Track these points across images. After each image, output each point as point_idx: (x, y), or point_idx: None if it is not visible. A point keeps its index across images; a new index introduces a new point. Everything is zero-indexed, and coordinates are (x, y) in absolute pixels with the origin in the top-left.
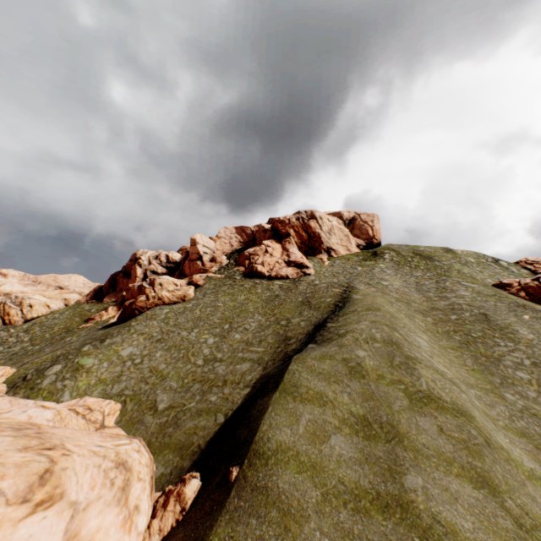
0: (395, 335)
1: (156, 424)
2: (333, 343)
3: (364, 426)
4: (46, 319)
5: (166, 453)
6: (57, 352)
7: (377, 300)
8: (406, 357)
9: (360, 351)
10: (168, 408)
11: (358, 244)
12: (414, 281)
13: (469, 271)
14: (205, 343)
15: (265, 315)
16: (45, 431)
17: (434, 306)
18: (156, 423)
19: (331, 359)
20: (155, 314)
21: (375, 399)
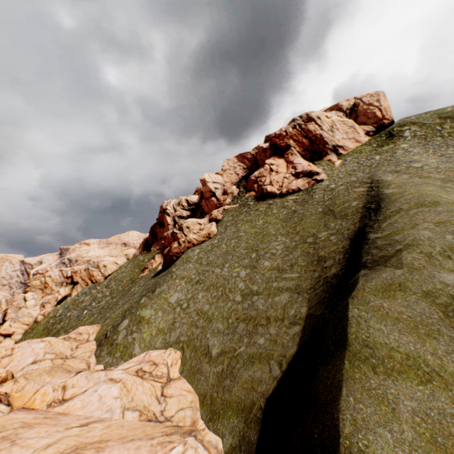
0: None
1: (214, 374)
2: (393, 267)
3: None
4: (117, 274)
5: (229, 415)
6: (125, 306)
7: (425, 190)
8: None
9: (444, 274)
10: (221, 354)
11: (367, 132)
12: (453, 151)
13: None
14: (238, 277)
15: (287, 235)
16: None
17: None
18: (213, 372)
19: (405, 295)
20: (189, 257)
21: None
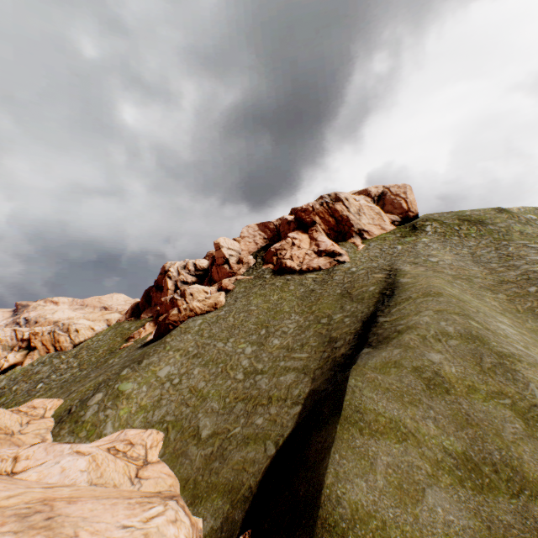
0: (472, 326)
1: (201, 457)
2: (394, 346)
3: (469, 469)
4: (91, 342)
5: (214, 497)
6: (100, 378)
7: (433, 282)
8: (498, 355)
9: (433, 354)
10: (212, 435)
11: (393, 221)
12: (468, 251)
13: (534, 230)
14: (243, 353)
15: (302, 314)
16: (57, 513)
17: (503, 278)
18: (201, 455)
19: (398, 370)
20: (189, 327)
21: (474, 424)
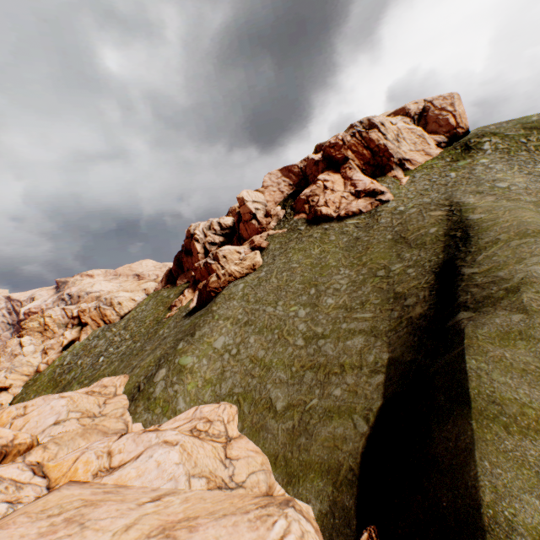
0: None
1: (283, 431)
2: (504, 308)
3: None
4: (136, 314)
5: (312, 477)
6: (157, 352)
7: (523, 217)
8: None
9: None
10: (288, 408)
11: (438, 142)
12: None
13: None
14: (297, 317)
15: (352, 268)
16: None
17: None
18: (282, 429)
19: (526, 342)
20: (232, 293)
21: None
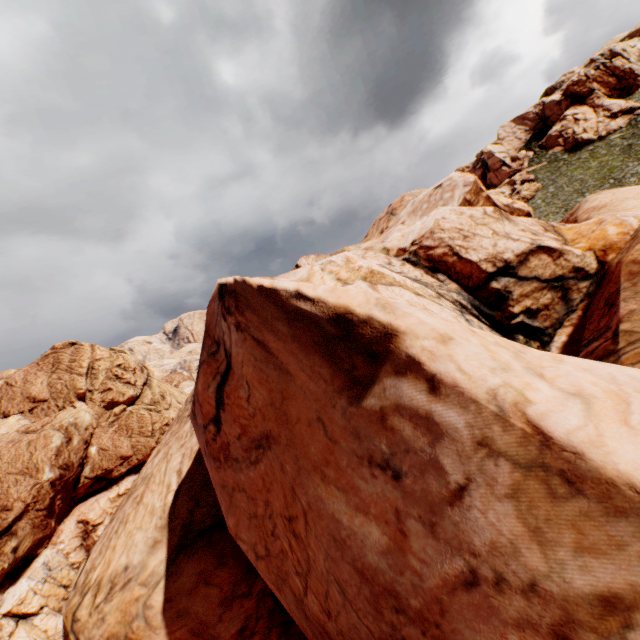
0: None
1: None
2: None
3: None
4: None
5: None
6: None
7: None
8: None
9: None
10: None
11: None
12: None
13: None
14: None
15: (638, 160)
16: None
17: None
18: None
19: None
20: (534, 206)
21: None
